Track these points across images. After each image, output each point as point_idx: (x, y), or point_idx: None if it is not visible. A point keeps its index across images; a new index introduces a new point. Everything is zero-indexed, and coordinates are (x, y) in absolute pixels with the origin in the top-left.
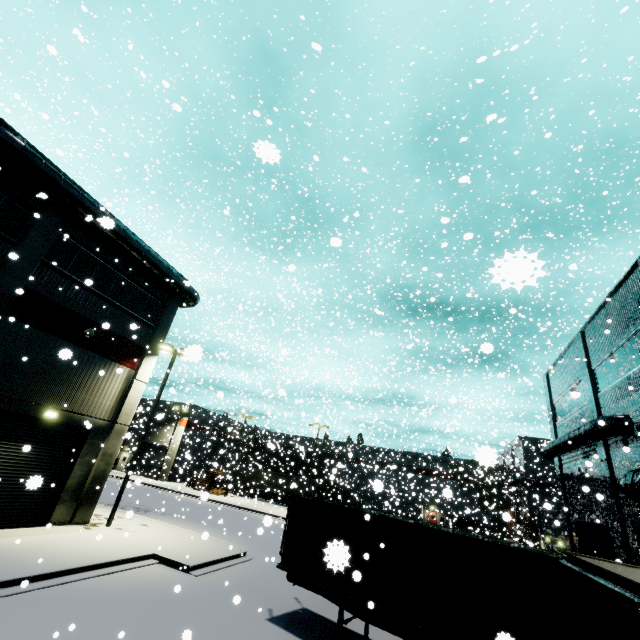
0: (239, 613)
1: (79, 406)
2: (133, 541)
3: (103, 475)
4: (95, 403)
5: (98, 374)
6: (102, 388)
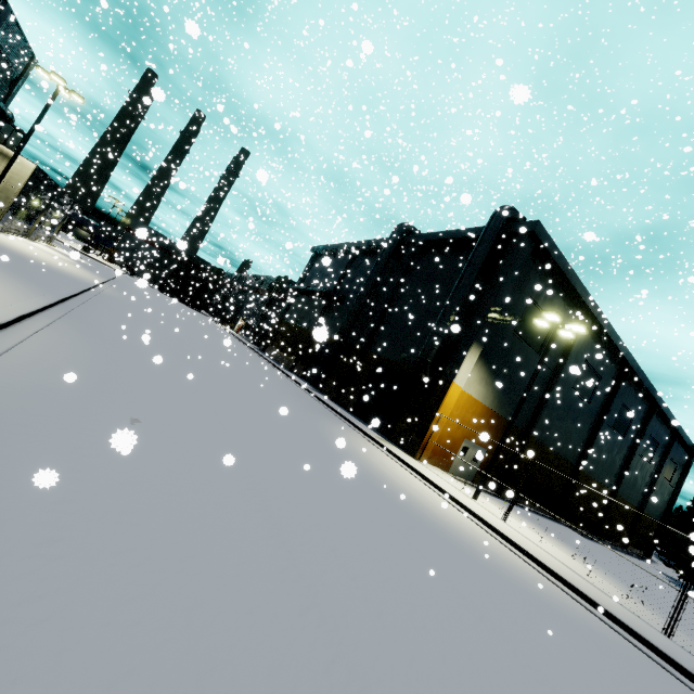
0: None
1: None
2: None
3: None
4: None
5: None
6: None
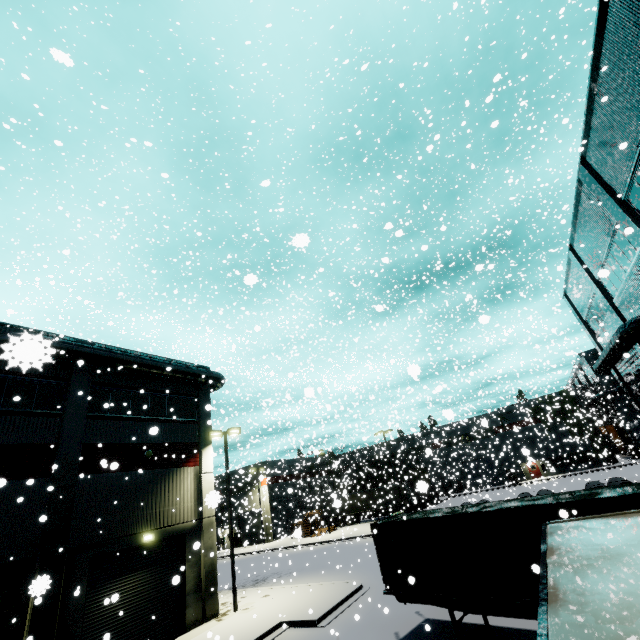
0: None
1: (167, 519)
2: (261, 616)
3: (212, 568)
4: (179, 510)
5: (170, 485)
6: (179, 495)
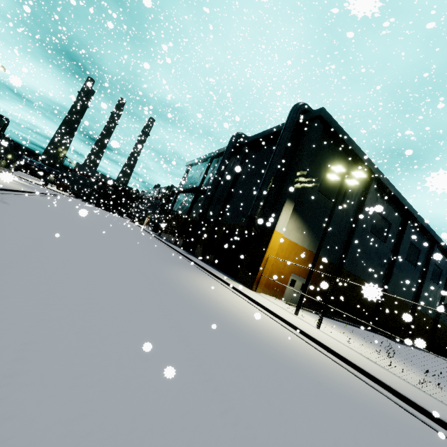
0: None
1: None
2: None
3: None
4: None
5: None
6: None
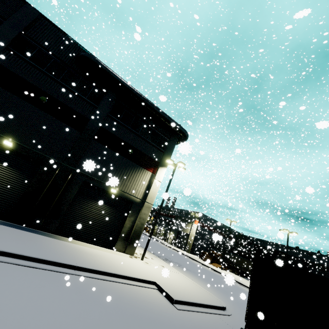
0: None
1: (127, 189)
2: (148, 271)
3: (140, 230)
4: (134, 189)
5: (135, 173)
6: (138, 181)
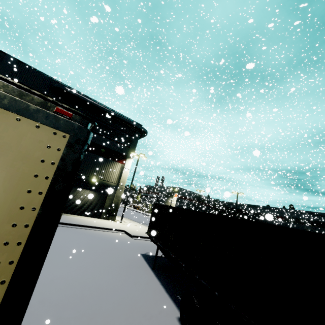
0: (132, 249)
1: (104, 178)
2: (122, 226)
3: (117, 204)
4: (110, 177)
5: (109, 166)
6: (111, 171)
